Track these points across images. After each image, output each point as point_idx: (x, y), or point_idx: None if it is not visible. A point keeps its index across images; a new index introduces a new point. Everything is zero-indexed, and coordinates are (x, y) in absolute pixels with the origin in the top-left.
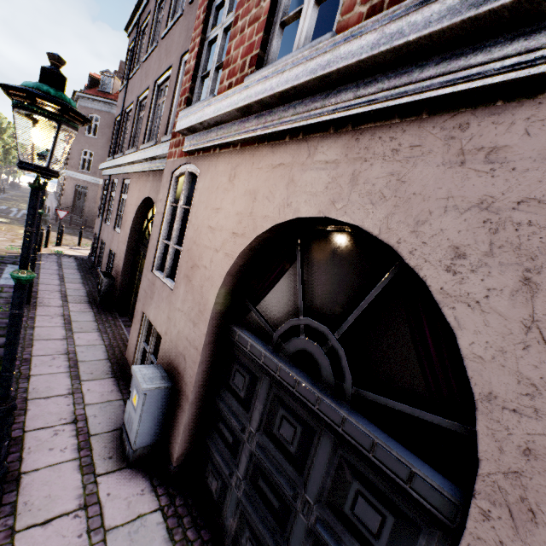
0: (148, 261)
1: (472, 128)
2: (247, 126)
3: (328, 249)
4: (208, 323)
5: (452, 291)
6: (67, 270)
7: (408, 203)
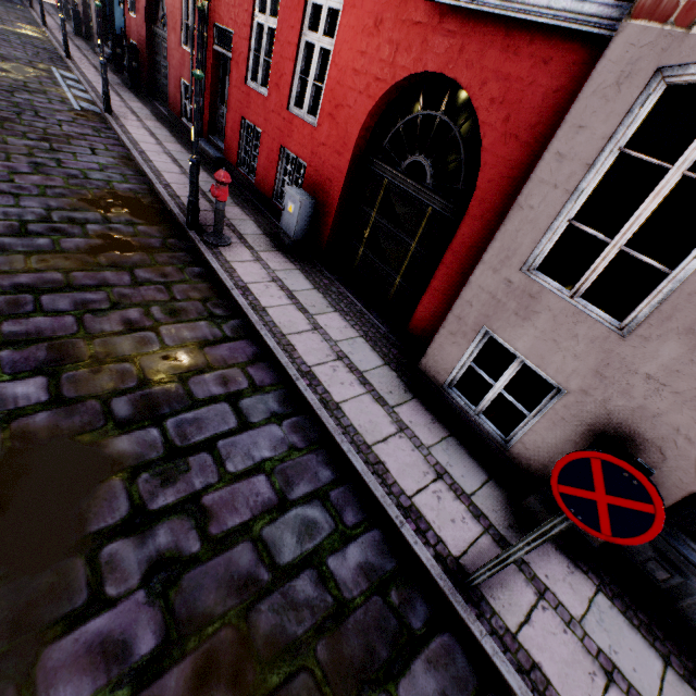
0: None
1: None
2: None
3: None
4: None
5: None
6: (46, 7)
7: None
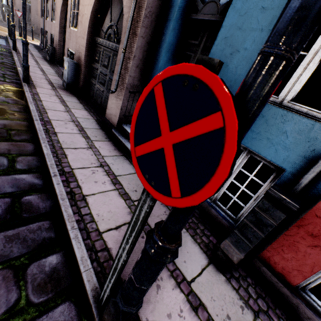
0: (67, 24)
1: None
2: None
3: None
4: (87, 35)
5: None
6: (30, 47)
7: None
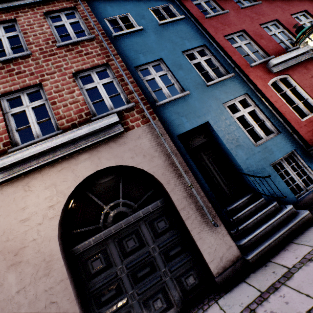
0: None
1: (118, 140)
2: (30, 164)
3: (98, 183)
4: (62, 257)
5: (137, 163)
6: None
7: (117, 156)
